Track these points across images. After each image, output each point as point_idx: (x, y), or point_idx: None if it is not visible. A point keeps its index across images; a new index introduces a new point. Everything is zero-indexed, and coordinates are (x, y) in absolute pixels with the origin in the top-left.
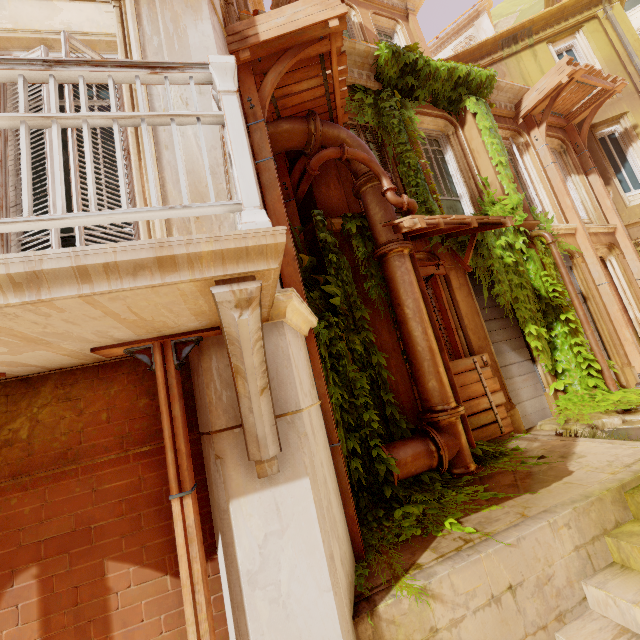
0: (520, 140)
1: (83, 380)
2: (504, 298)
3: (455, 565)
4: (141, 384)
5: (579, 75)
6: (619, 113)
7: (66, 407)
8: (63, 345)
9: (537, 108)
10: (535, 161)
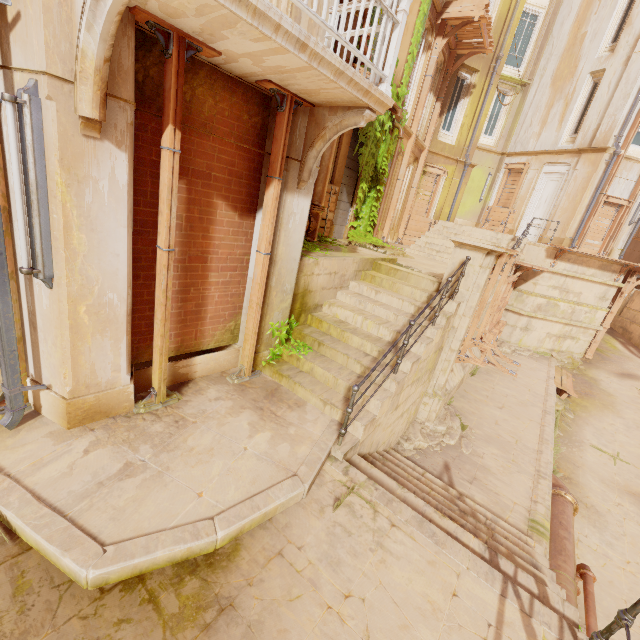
0: (429, 38)
1: (221, 81)
2: (363, 158)
3: (326, 258)
4: (247, 105)
5: (483, 22)
6: (476, 68)
7: (210, 94)
8: (273, 75)
9: (452, 21)
10: (425, 65)
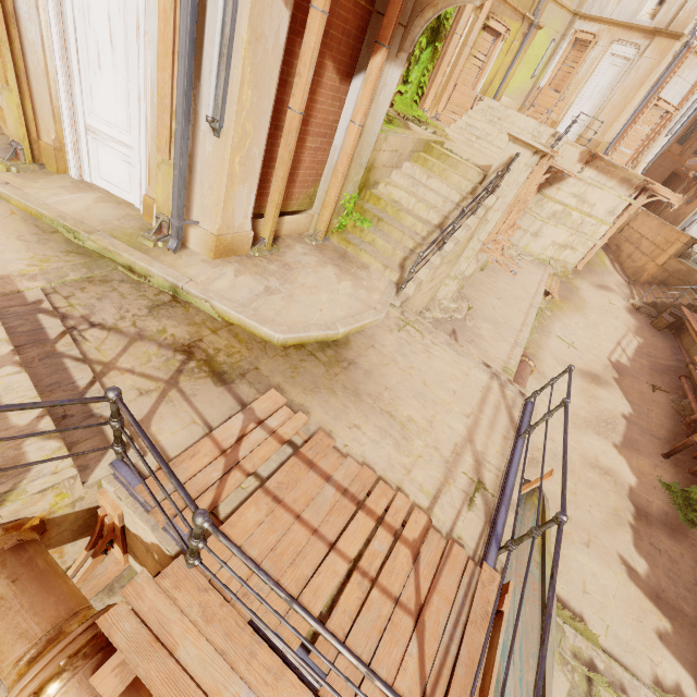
0: None
1: None
2: None
3: (393, 134)
4: None
5: None
6: None
7: None
8: None
9: None
10: None
